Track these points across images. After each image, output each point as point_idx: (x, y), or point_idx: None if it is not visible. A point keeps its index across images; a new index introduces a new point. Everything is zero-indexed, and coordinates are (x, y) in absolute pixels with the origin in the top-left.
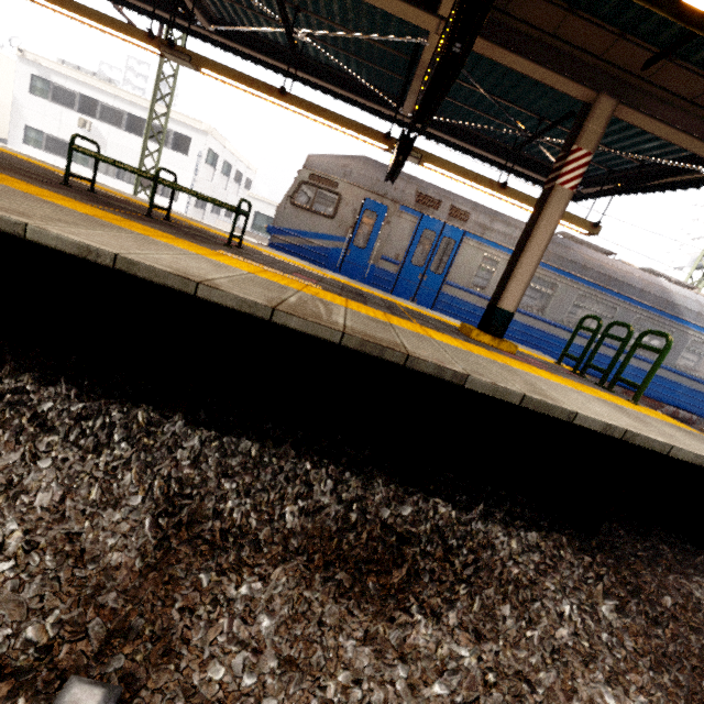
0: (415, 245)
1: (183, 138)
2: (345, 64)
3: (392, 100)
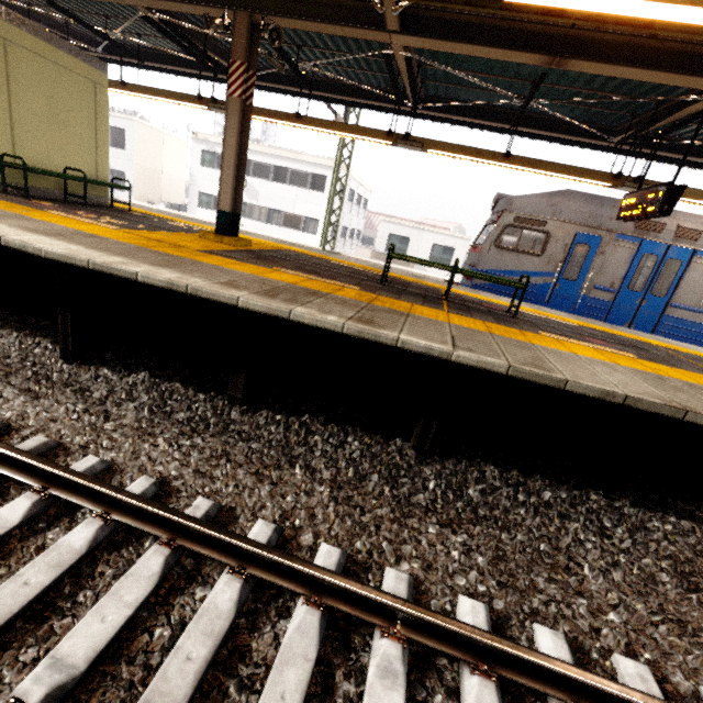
0: (632, 271)
1: (319, 177)
2: (552, 108)
3: (596, 129)
